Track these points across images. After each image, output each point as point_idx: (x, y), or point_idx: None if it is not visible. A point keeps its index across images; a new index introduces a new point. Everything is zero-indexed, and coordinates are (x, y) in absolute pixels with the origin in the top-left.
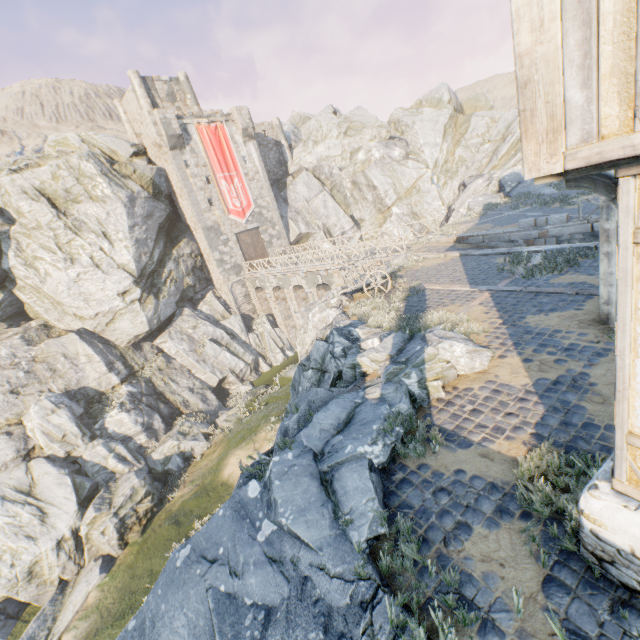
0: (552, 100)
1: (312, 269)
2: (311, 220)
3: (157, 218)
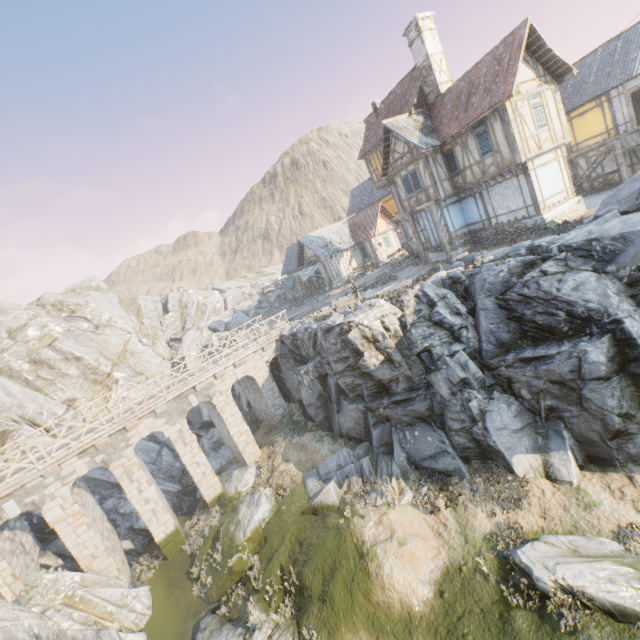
0: (522, 152)
1: (183, 389)
2: None
3: None
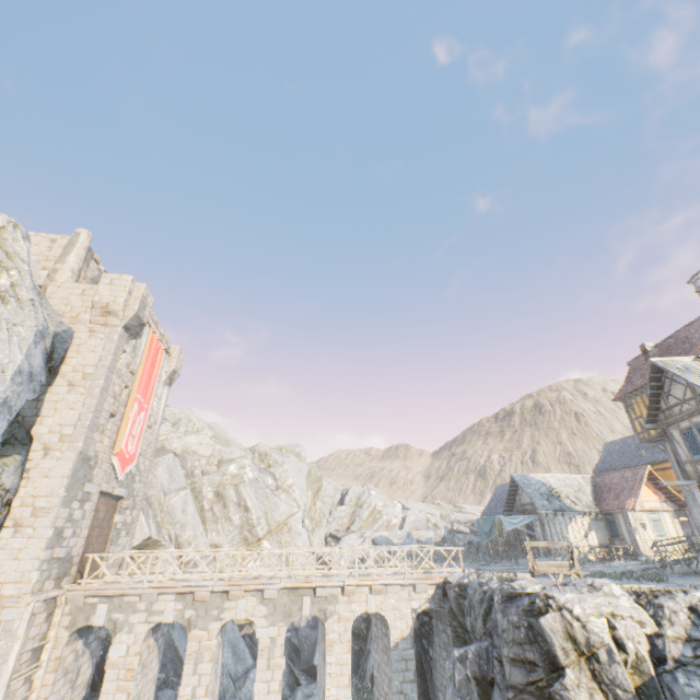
0: None
1: (303, 582)
2: (163, 522)
3: (32, 388)
